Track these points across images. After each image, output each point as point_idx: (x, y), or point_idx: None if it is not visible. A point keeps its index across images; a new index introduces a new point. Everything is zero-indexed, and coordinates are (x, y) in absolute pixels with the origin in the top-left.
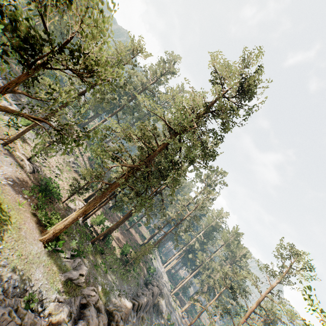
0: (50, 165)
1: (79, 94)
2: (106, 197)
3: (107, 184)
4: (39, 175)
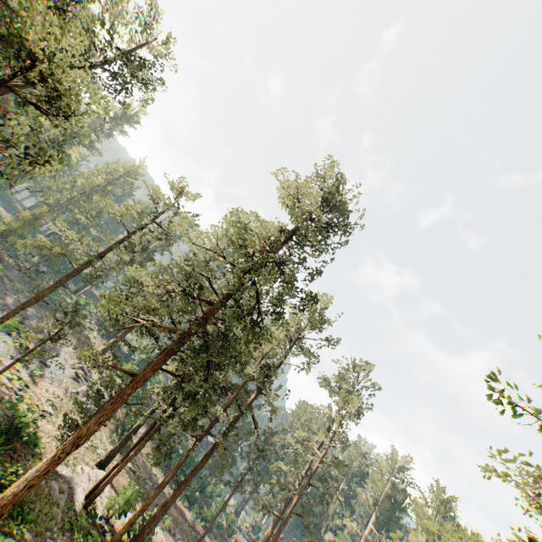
0: (34, 397)
1: (95, 259)
2: (125, 402)
3: (127, 372)
4: (4, 410)
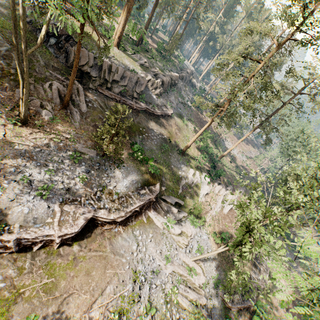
0: None
1: None
2: None
3: None
4: None
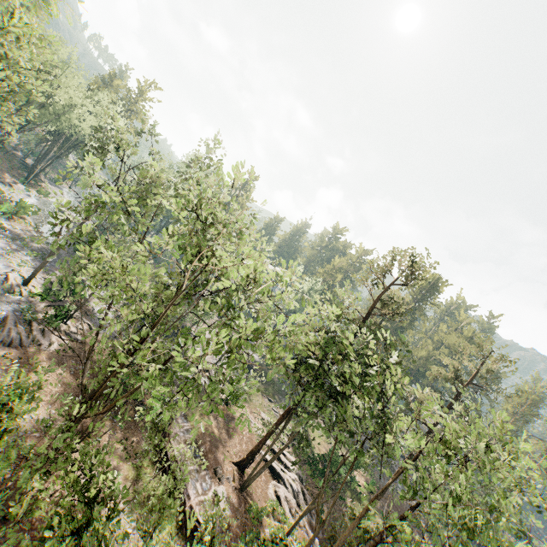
0: None
1: None
2: None
3: None
4: None
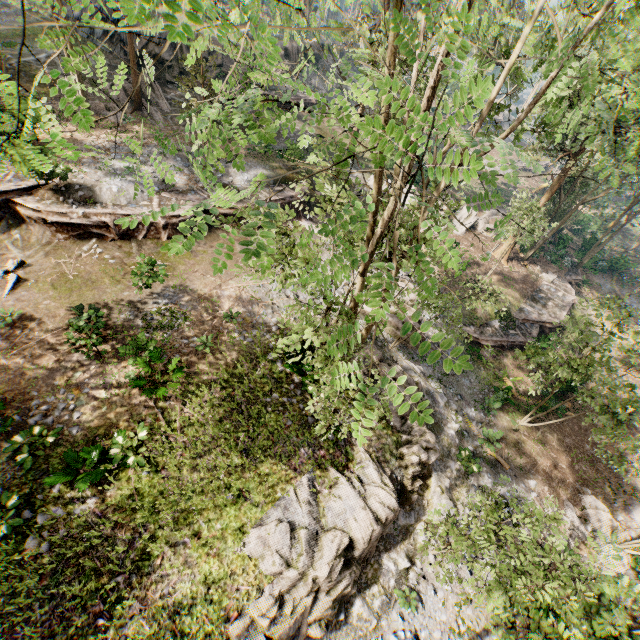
0: None
1: None
2: None
3: None
4: None
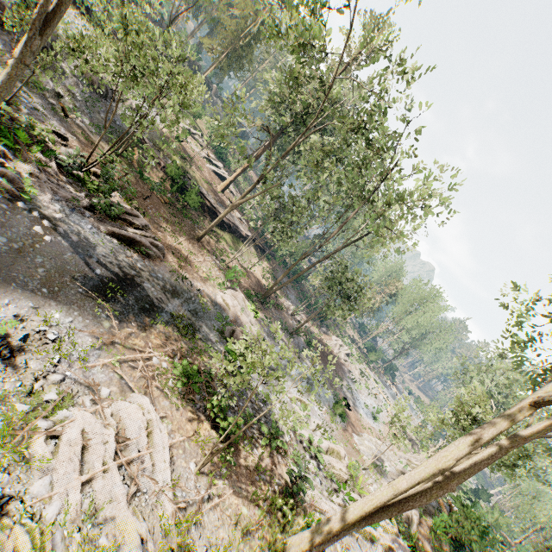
0: None
1: None
2: None
3: None
4: None
